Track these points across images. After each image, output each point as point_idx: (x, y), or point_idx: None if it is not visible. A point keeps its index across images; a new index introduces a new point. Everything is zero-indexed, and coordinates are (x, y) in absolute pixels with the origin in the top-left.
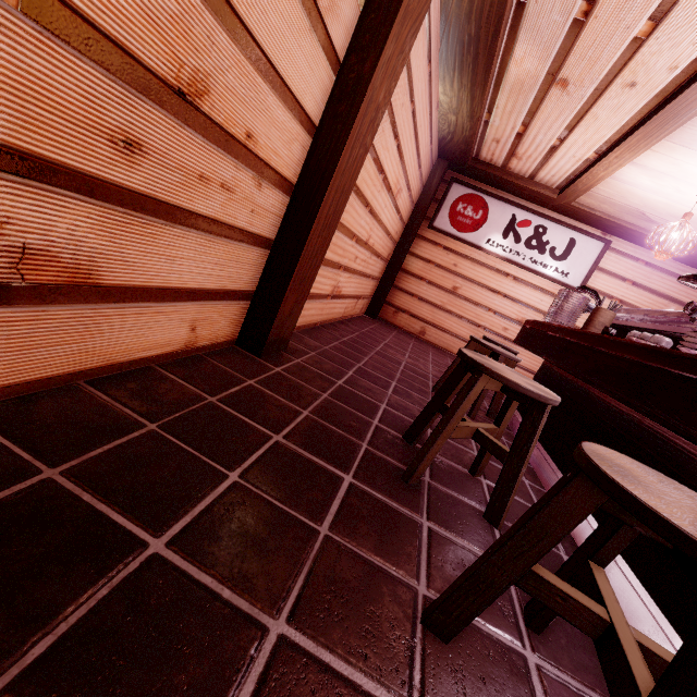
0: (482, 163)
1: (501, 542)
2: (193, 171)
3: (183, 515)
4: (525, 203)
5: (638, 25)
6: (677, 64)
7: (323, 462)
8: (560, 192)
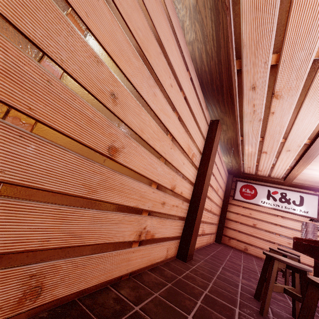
0: (247, 174)
1: (298, 316)
2: (171, 205)
3: (192, 311)
4: (271, 184)
5: (280, 140)
6: (300, 145)
7: (225, 302)
8: (284, 179)
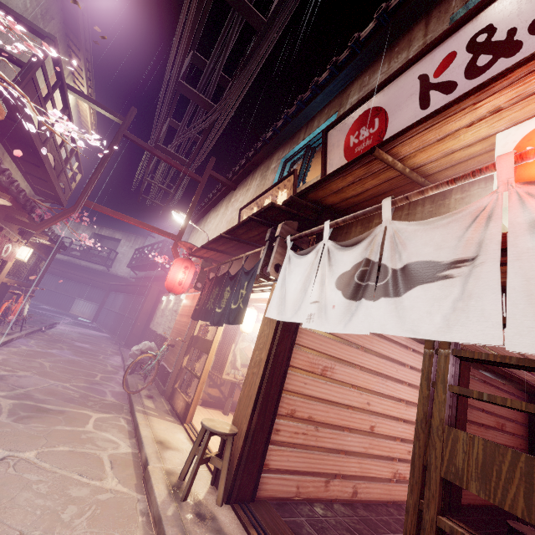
0: None
1: None
2: None
3: None
4: None
5: None
6: None
7: None
8: None
